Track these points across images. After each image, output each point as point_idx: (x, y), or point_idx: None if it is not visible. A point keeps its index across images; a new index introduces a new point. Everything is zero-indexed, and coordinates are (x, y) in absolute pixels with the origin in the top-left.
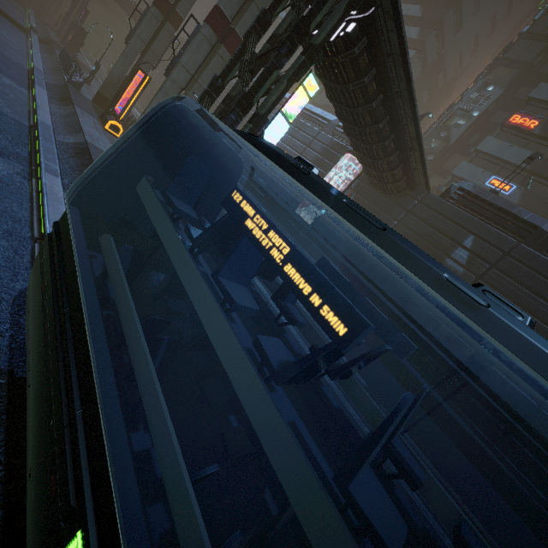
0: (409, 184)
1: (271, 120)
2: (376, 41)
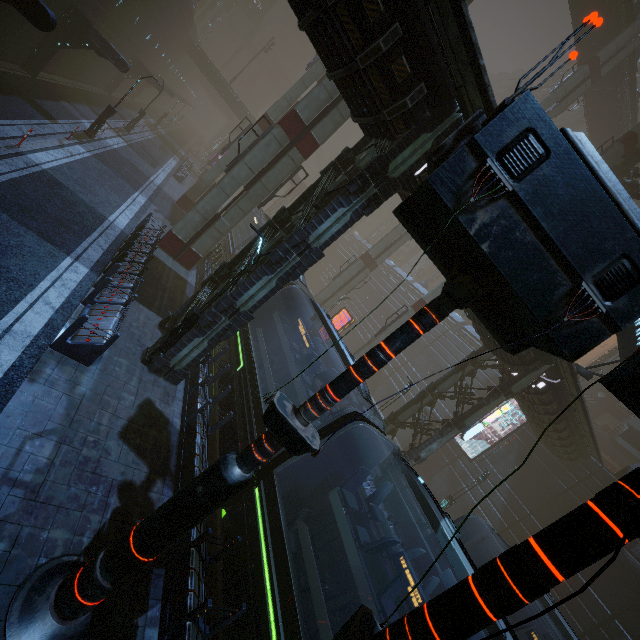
0: (581, 454)
1: (473, 426)
2: (559, 391)
